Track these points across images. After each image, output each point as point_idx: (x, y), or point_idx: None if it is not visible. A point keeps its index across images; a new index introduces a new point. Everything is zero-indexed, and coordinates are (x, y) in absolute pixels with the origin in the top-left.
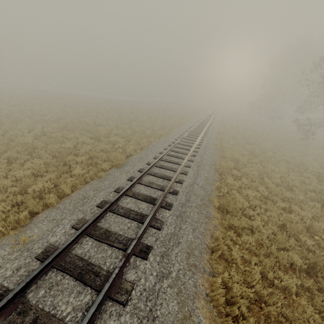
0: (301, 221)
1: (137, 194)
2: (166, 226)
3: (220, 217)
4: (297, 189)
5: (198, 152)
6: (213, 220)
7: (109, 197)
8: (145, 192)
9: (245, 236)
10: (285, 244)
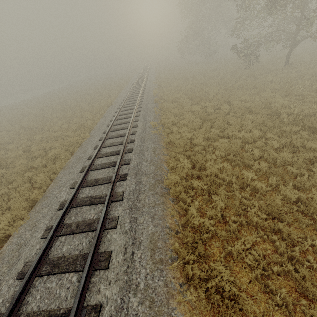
0: None
1: None
2: None
3: None
4: (293, 167)
5: (130, 163)
6: None
7: None
8: None
9: None
10: None
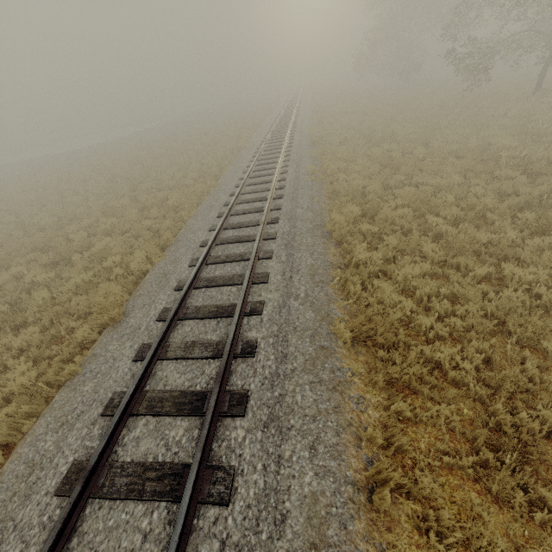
0: (532, 298)
1: (158, 399)
2: (241, 480)
3: (364, 363)
4: (495, 214)
5: (281, 209)
6: (350, 386)
7: (89, 443)
8: (179, 380)
9: (431, 405)
10: (521, 385)
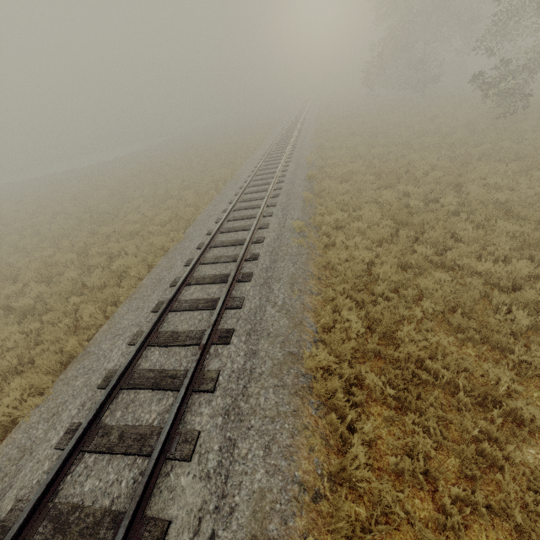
0: None
1: None
2: None
3: None
4: None
5: (242, 306)
6: None
7: None
8: None
9: None
10: None
